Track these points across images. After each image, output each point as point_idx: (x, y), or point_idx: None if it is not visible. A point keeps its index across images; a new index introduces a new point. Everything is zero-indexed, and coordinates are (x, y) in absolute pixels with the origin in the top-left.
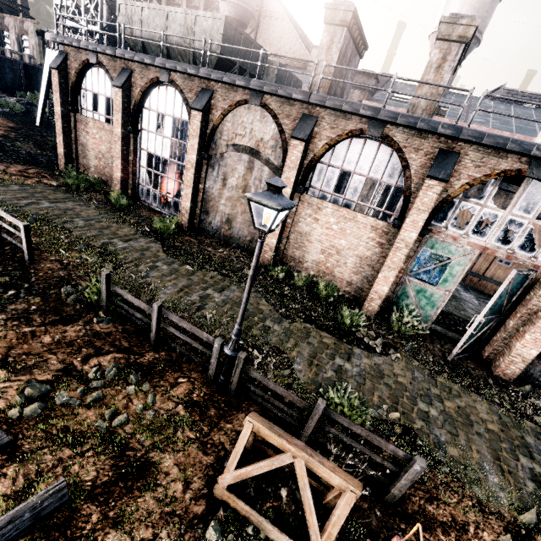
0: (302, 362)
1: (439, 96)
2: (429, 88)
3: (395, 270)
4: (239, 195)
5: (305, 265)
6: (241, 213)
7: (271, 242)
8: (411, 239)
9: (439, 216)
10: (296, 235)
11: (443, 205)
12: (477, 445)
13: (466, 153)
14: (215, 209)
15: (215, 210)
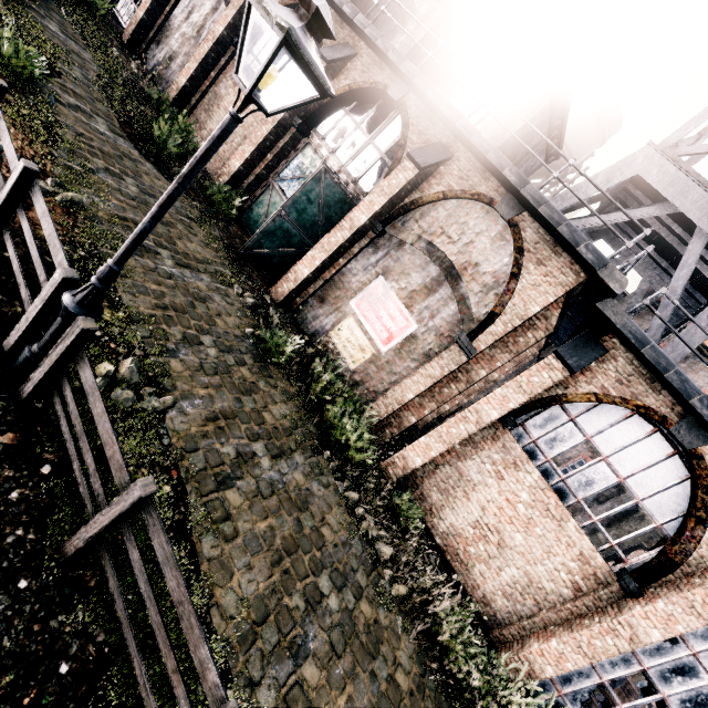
0: (53, 75)
1: (409, 50)
2: (406, 38)
3: (253, 146)
4: (193, 34)
5: (202, 133)
6: (184, 54)
7: (182, 81)
8: (279, 115)
9: (325, 125)
10: (212, 96)
11: (324, 101)
12: (133, 211)
13: (362, 55)
14: (167, 41)
15: (167, 42)
